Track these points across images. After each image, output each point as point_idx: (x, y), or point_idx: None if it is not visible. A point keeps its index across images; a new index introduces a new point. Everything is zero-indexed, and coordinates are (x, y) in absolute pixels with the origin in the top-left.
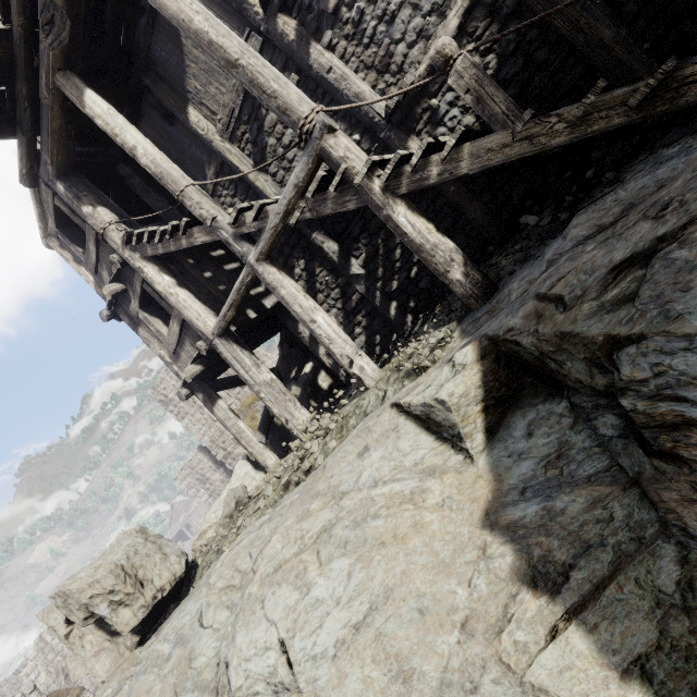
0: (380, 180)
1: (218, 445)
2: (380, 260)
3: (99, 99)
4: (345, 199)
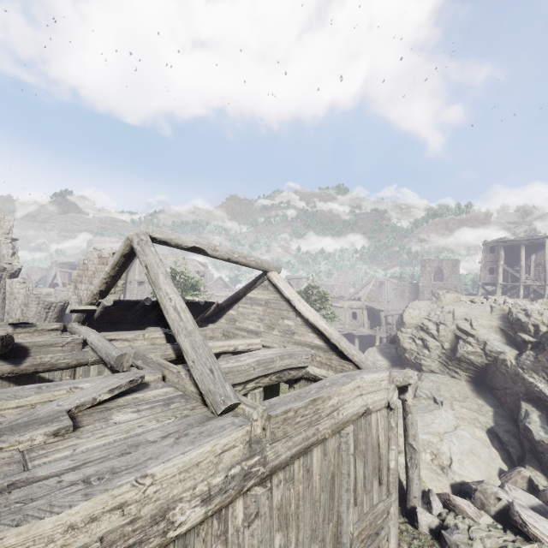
0: (547, 294)
1: (423, 289)
2: (537, 298)
3: (524, 252)
4: (541, 292)
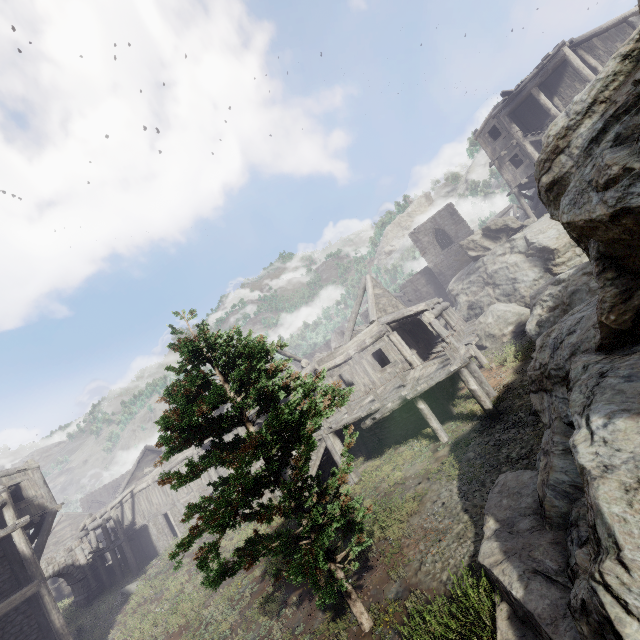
0: None
1: (437, 268)
2: None
3: (543, 95)
4: None
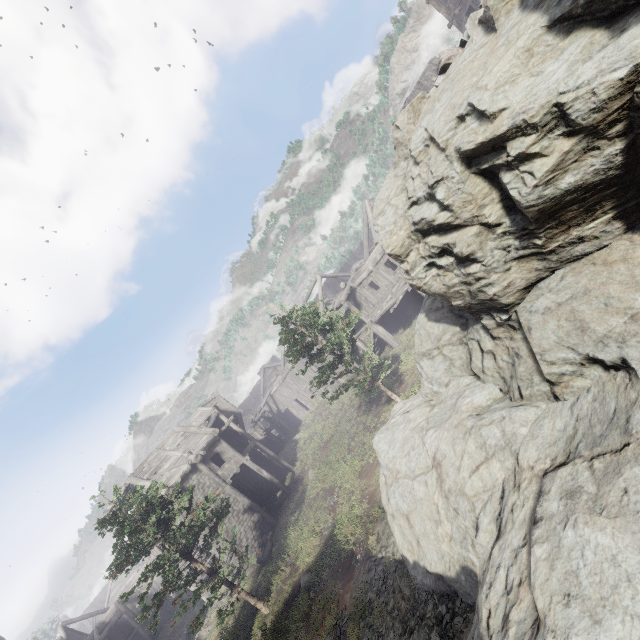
0: None
1: None
2: None
3: None
4: None
